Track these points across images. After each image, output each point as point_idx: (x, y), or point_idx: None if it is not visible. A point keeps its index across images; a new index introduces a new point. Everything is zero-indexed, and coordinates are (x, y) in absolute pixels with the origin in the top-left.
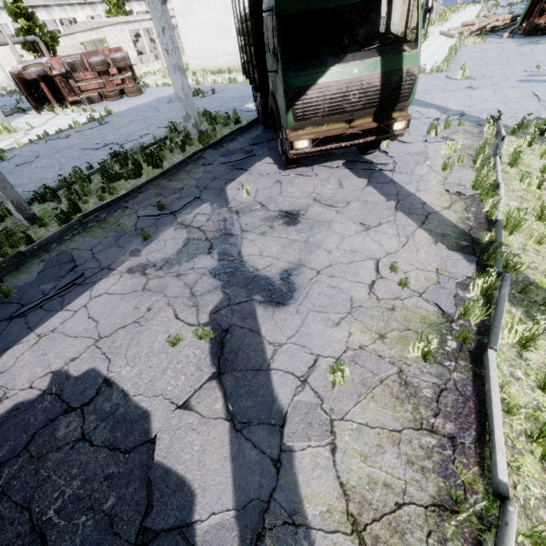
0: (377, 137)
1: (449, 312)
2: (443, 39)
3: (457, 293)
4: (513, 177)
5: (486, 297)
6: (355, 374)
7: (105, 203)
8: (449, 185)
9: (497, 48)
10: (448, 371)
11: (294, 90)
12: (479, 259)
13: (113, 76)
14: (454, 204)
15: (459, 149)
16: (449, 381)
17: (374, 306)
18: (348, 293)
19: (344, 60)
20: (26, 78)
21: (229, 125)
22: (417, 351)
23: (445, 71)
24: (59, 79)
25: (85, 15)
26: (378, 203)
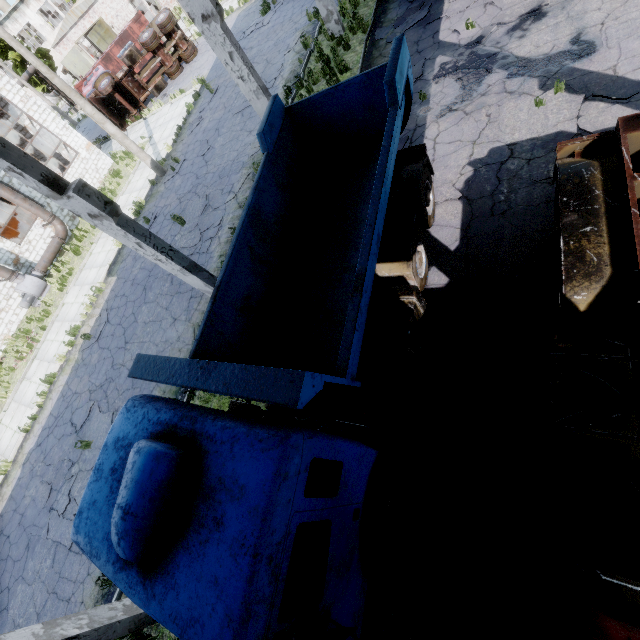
0: None
1: None
2: None
3: None
4: None
5: None
6: None
7: None
8: None
9: None
10: None
11: None
12: None
13: (165, 47)
14: None
15: None
16: None
17: None
18: None
19: None
20: (102, 98)
21: (359, 5)
22: None
23: None
24: (126, 81)
25: (34, 13)
26: None
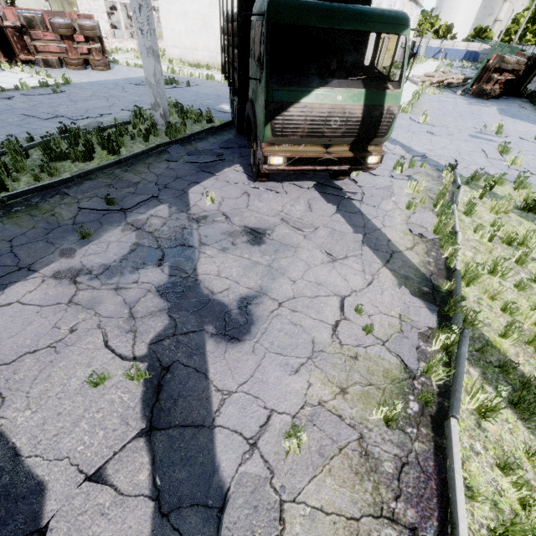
0: (351, 167)
1: (412, 368)
2: (408, 84)
3: (419, 345)
4: (467, 227)
5: (447, 353)
6: (312, 440)
7: (40, 185)
8: (412, 225)
9: (452, 102)
10: (410, 440)
11: (276, 104)
12: (439, 309)
13: (78, 43)
14: (416, 245)
15: (421, 190)
16: (410, 453)
17: (336, 352)
18: (310, 333)
19: (330, 84)
20: None
21: (201, 123)
22: (380, 413)
23: (409, 113)
24: (11, 32)
25: None
26: (346, 233)
